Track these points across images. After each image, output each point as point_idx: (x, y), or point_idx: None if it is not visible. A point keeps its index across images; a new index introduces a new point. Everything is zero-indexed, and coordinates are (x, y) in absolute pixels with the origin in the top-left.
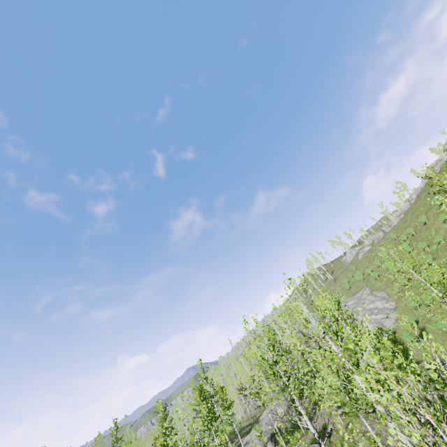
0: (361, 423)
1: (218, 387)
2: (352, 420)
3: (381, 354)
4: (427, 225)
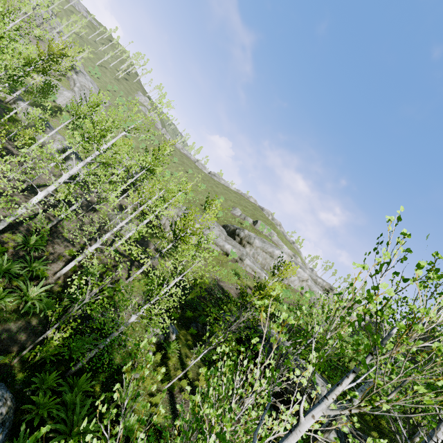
0: None
1: None
2: None
3: (2, 33)
4: None
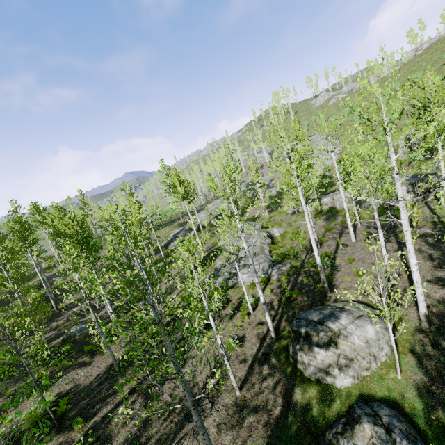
0: (281, 217)
1: (185, 180)
2: (275, 215)
3: None
4: (416, 84)
